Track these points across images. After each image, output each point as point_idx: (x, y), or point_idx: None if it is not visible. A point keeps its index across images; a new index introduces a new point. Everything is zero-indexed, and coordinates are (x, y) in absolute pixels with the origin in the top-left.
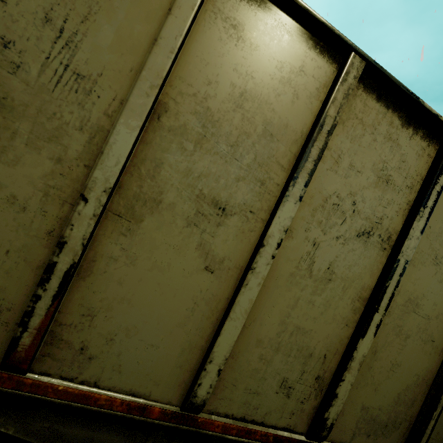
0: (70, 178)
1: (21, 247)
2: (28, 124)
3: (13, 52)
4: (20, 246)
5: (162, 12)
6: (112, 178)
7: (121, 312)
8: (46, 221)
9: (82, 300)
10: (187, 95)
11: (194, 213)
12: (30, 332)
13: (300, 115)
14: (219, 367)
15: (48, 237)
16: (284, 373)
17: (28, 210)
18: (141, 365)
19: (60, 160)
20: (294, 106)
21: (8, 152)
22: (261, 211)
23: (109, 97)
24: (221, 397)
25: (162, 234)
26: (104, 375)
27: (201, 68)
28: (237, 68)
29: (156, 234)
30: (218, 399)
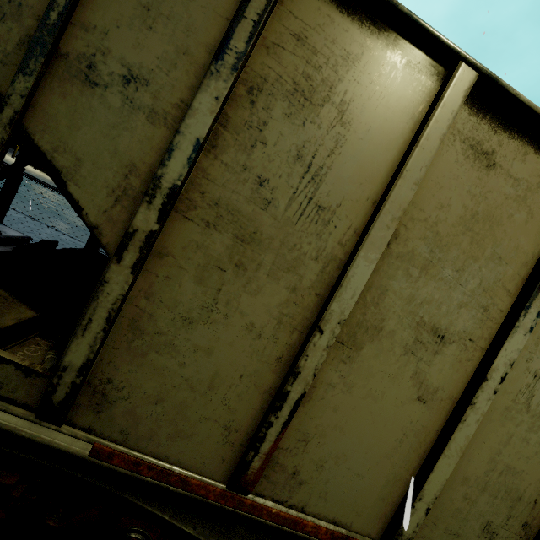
0: (302, 306)
1: (253, 372)
2: (271, 256)
3: (266, 190)
4: (252, 371)
5: (402, 139)
6: (347, 310)
7: (333, 439)
8: (276, 348)
9: (299, 425)
10: (418, 220)
11: (412, 341)
12: (260, 457)
13: (532, 236)
14: (428, 505)
15: (276, 363)
16: (489, 516)
17: (262, 336)
18: (346, 494)
19: (295, 289)
20: (527, 226)
21: (252, 283)
22: (481, 339)
23: (345, 227)
24: (419, 535)
25: (379, 362)
26: (310, 501)
27: (435, 192)
28: (470, 190)
29: (374, 362)
30: (416, 536)
